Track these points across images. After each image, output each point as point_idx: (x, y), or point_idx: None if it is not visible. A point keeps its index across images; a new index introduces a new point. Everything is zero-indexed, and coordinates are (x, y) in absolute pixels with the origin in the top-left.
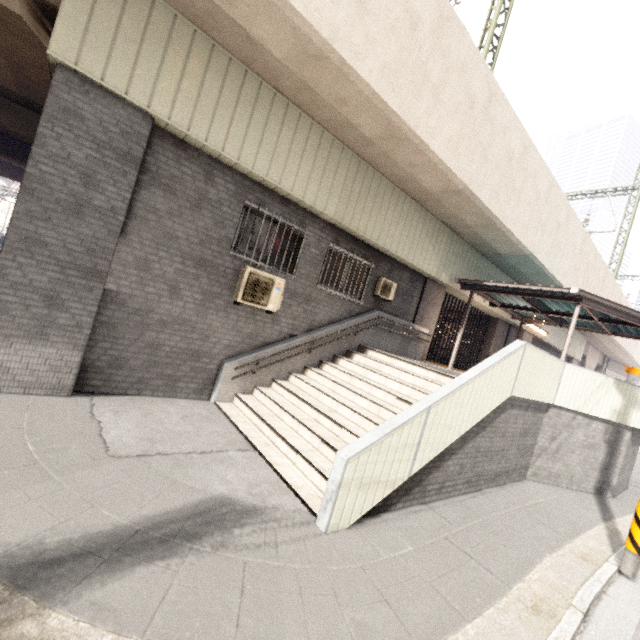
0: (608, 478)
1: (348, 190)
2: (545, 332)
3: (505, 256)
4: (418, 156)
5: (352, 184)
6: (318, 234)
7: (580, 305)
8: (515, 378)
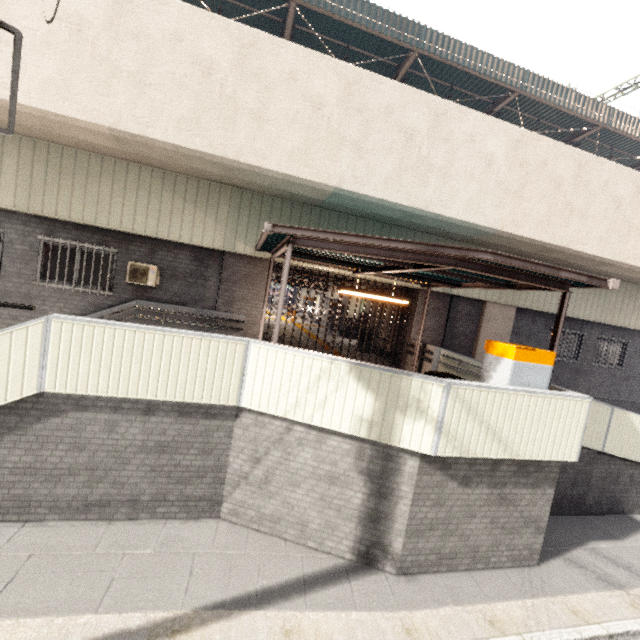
0: (382, 538)
1: (27, 176)
2: (399, 299)
3: (331, 201)
4: (21, 114)
5: (32, 169)
6: (21, 229)
7: (288, 248)
8: (42, 367)
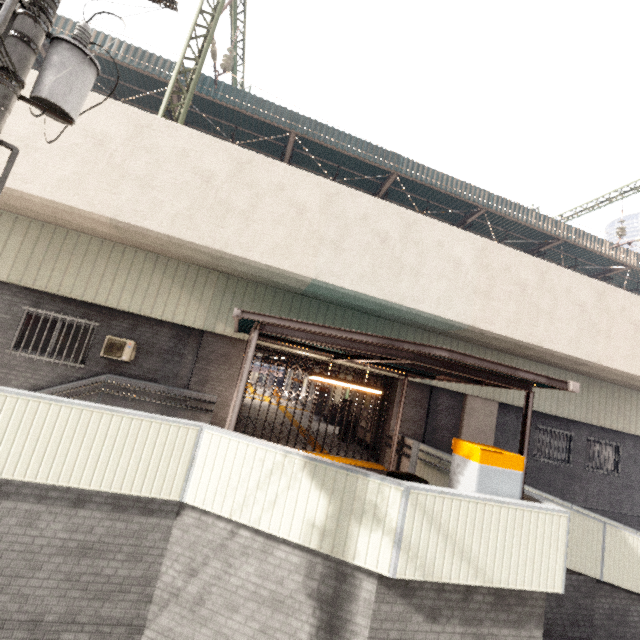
0: None
1: (28, 253)
2: (371, 388)
3: (311, 291)
4: (33, 203)
5: (34, 247)
6: (9, 299)
7: (255, 333)
8: None
